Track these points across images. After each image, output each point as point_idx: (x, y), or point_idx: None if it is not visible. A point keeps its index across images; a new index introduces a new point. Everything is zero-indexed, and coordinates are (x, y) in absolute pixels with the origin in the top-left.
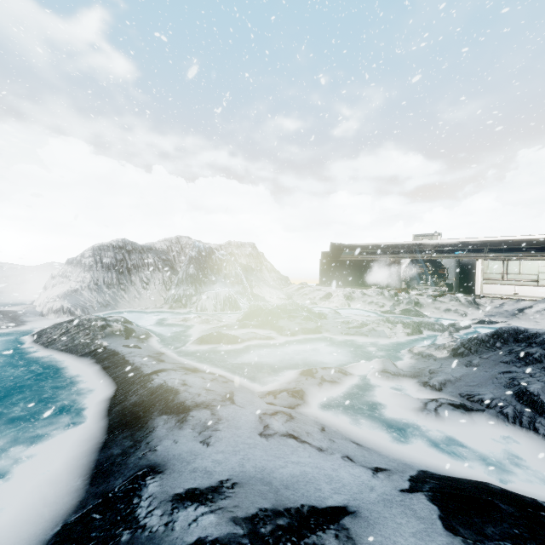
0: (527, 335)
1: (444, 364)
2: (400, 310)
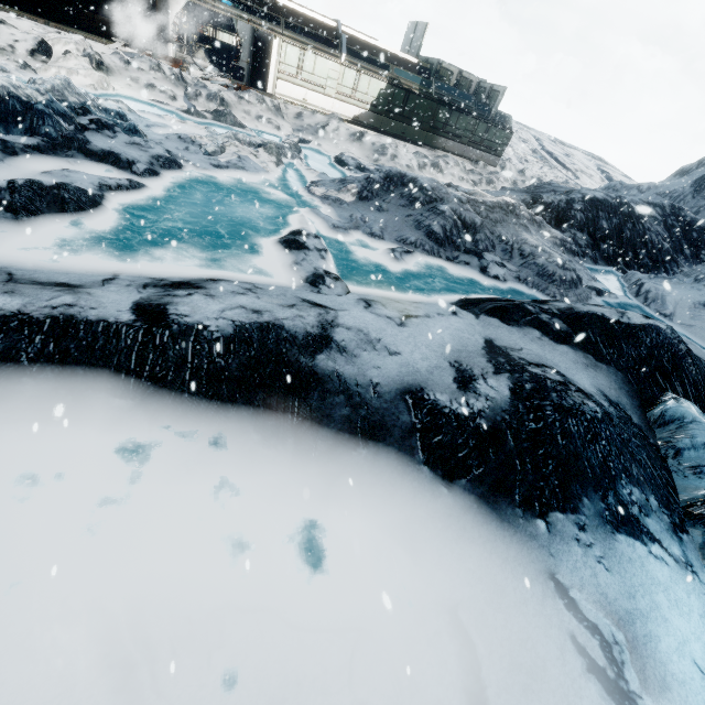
0: (409, 180)
1: (361, 211)
2: (210, 111)
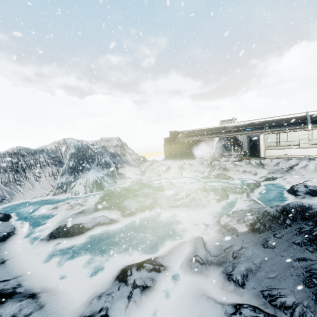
0: (312, 213)
1: (244, 243)
2: (214, 175)
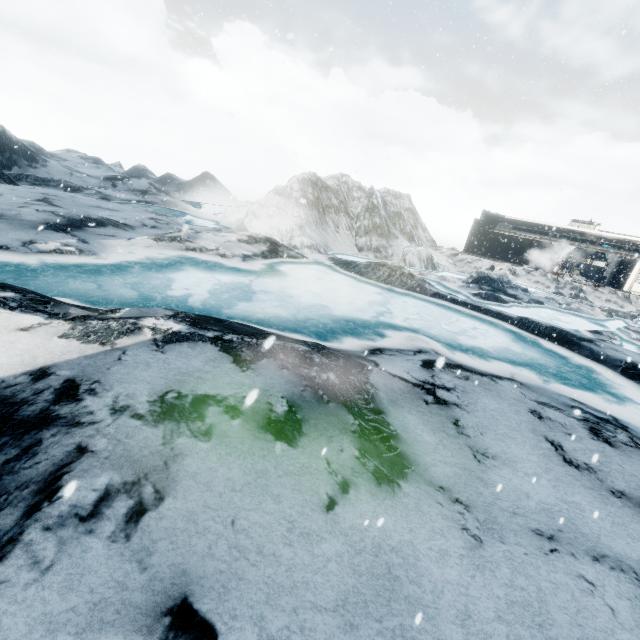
0: None
1: None
2: (569, 294)
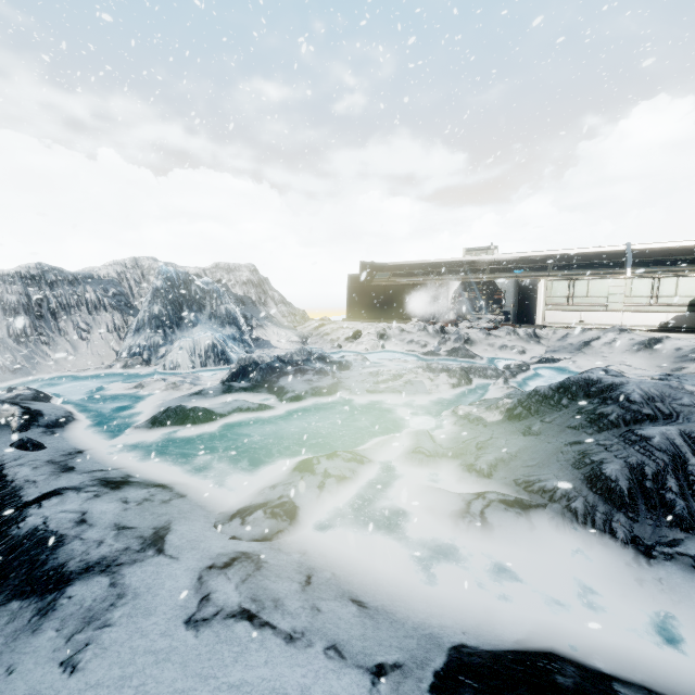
0: (601, 388)
1: (496, 433)
2: (446, 350)
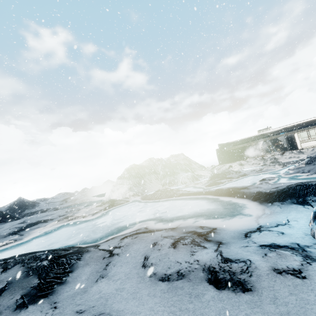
0: None
1: (305, 168)
2: (269, 163)
